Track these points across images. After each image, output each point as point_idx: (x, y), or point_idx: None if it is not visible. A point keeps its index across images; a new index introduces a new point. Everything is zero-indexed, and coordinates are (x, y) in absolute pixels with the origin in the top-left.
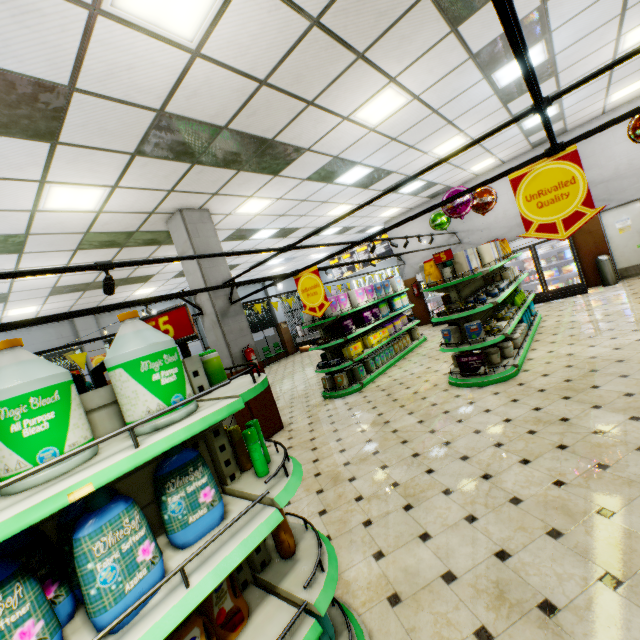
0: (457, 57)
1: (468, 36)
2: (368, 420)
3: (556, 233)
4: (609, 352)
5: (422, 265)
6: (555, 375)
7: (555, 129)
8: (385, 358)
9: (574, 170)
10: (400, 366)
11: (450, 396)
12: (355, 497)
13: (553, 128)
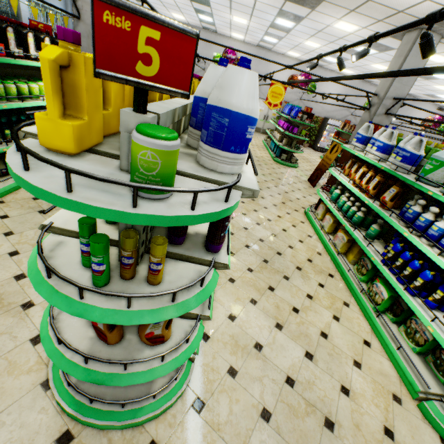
0: (278, 5)
1: (286, 5)
2: None
3: (271, 107)
4: None
5: None
6: None
7: (269, 47)
8: None
9: (284, 92)
10: None
11: None
12: None
13: (269, 46)
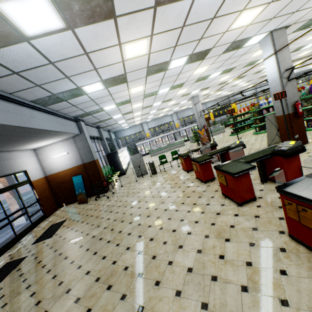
0: None
1: None
2: None
3: None
4: None
5: None
6: None
7: None
8: None
9: None
10: None
11: None
12: None
13: None
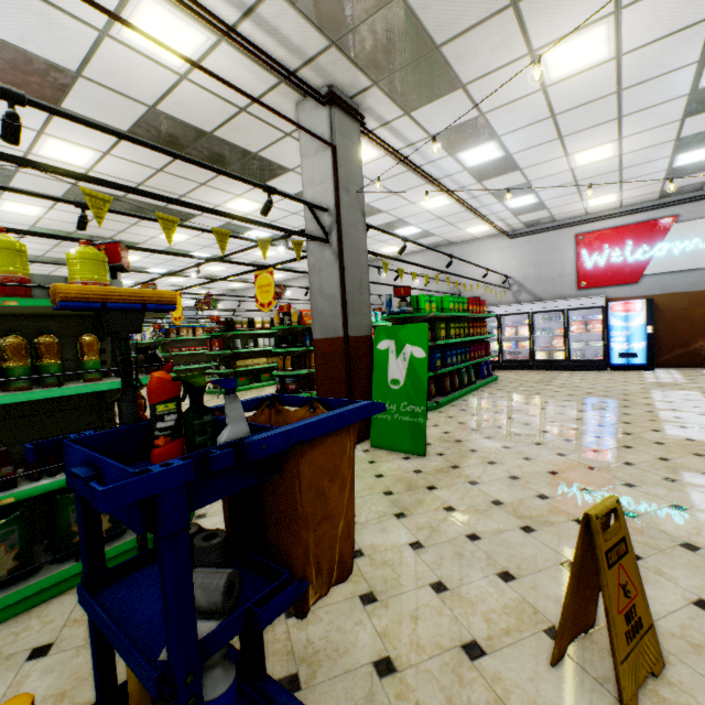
0: None
1: None
2: None
3: None
4: None
5: None
6: None
7: None
8: None
9: None
10: None
11: None
12: None
13: None
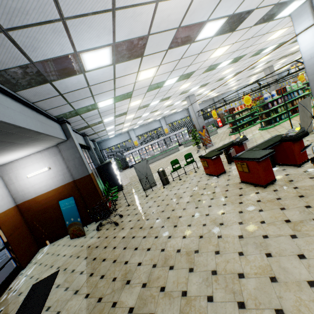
0: None
1: None
2: None
3: None
4: None
5: None
6: None
7: None
8: None
9: None
10: None
11: None
12: None
13: None
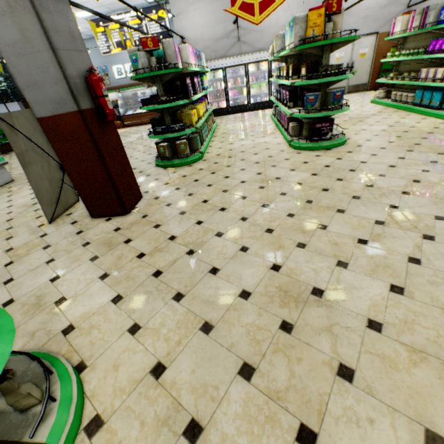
0: None
1: None
2: (253, 179)
3: None
4: (390, 128)
5: (299, 16)
6: (376, 140)
7: None
8: (205, 133)
9: None
10: (220, 141)
11: (311, 156)
12: (356, 241)
13: None
